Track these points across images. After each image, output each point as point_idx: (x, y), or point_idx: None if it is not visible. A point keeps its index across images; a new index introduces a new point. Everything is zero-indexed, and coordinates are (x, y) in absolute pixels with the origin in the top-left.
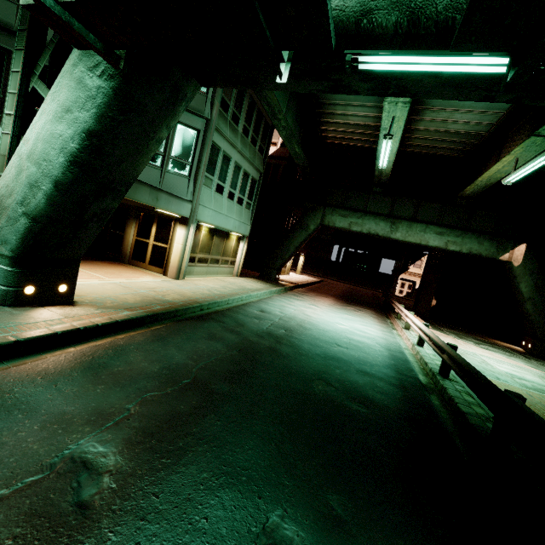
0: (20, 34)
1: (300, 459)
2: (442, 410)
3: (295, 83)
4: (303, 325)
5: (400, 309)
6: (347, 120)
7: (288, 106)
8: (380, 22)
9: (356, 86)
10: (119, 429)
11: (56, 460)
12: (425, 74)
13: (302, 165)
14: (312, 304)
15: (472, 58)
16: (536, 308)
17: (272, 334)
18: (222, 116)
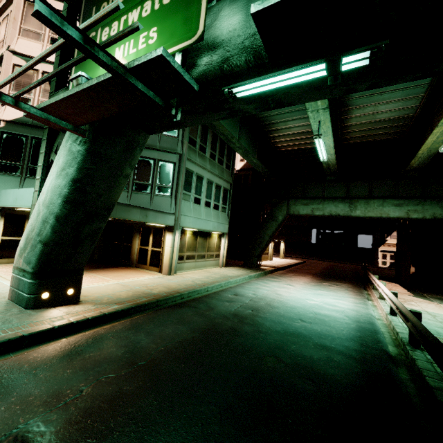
0: (45, 131)
1: (222, 442)
2: (409, 384)
3: (204, 117)
4: (271, 304)
5: (374, 280)
6: (291, 131)
7: (240, 132)
8: (235, 64)
9: (245, 108)
10: (66, 409)
11: (3, 438)
12: (288, 87)
13: (263, 171)
14: (287, 284)
15: (313, 67)
16: None
17: (238, 314)
18: (192, 149)
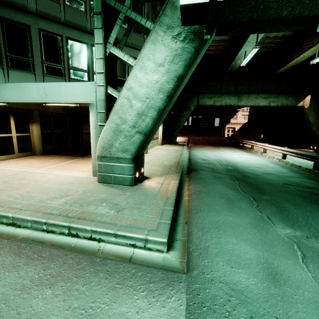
0: (97, 17)
1: None
2: None
3: (285, 27)
4: (230, 162)
5: (254, 143)
6: None
7: None
8: None
9: None
10: (276, 223)
11: (286, 239)
12: None
13: None
14: (211, 151)
15: None
16: (317, 128)
17: (230, 169)
18: None
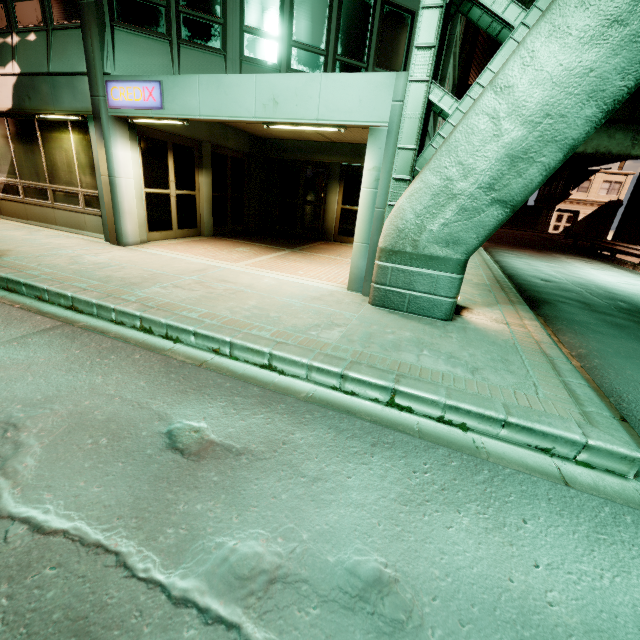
0: None
1: None
2: None
3: None
4: (612, 292)
5: None
6: None
7: None
8: None
9: None
10: None
11: None
12: None
13: None
14: (542, 261)
15: None
16: None
17: (628, 309)
18: None
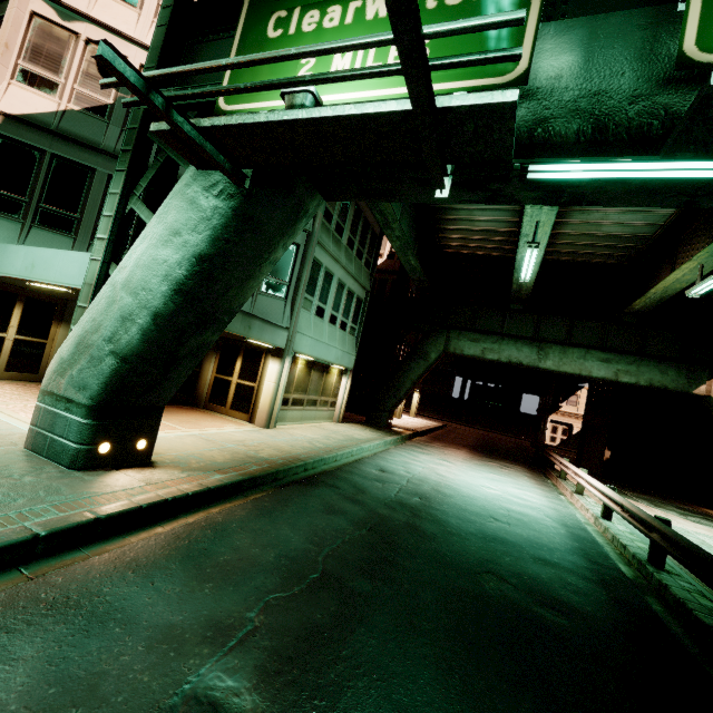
0: (124, 155)
1: (500, 702)
2: (671, 620)
3: None
4: (441, 490)
5: (565, 465)
6: (473, 226)
7: (402, 214)
8: (558, 131)
9: (519, 195)
10: (246, 651)
11: (176, 700)
12: (609, 181)
13: (418, 280)
14: (443, 459)
15: (673, 163)
16: None
17: (405, 503)
18: (325, 227)
